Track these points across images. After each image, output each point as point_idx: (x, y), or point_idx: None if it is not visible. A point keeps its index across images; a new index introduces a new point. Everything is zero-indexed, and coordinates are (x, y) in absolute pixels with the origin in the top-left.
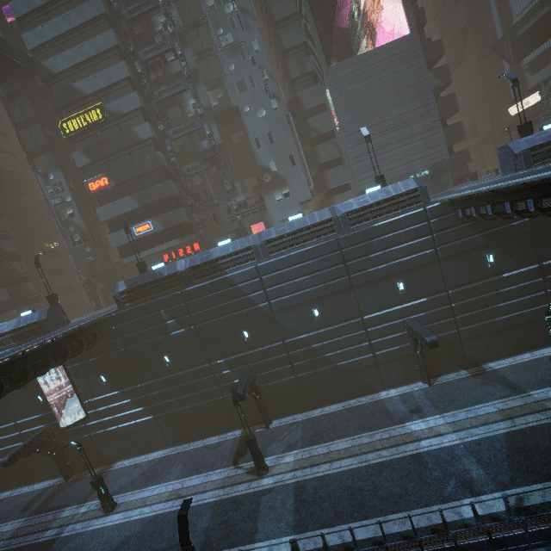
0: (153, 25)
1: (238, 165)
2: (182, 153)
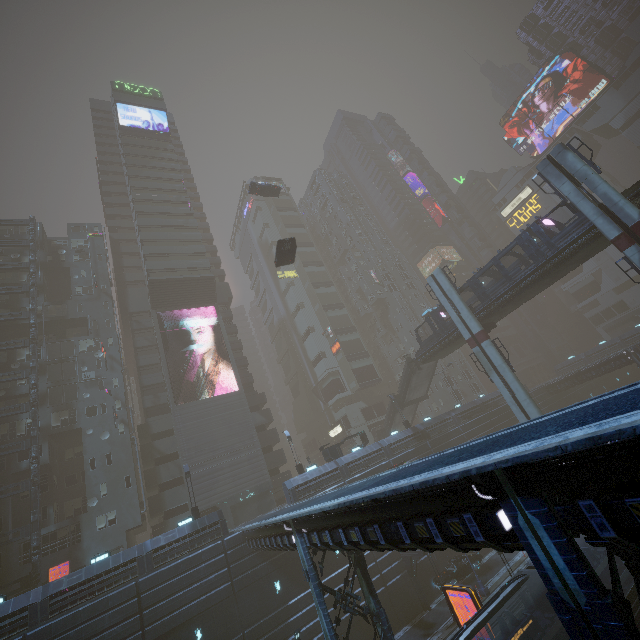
0: (16, 355)
1: (64, 484)
2: None
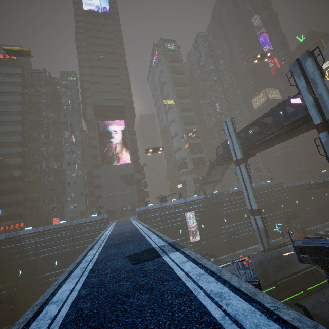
0: (40, 136)
1: (61, 189)
2: (33, 182)
